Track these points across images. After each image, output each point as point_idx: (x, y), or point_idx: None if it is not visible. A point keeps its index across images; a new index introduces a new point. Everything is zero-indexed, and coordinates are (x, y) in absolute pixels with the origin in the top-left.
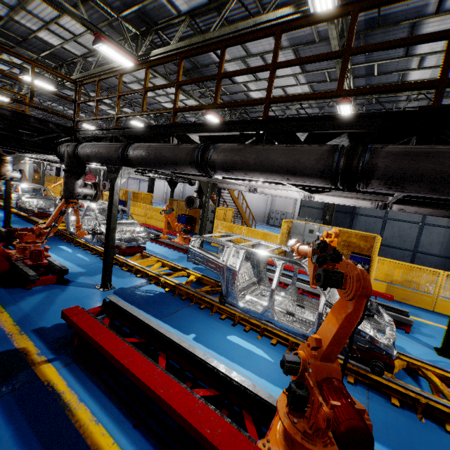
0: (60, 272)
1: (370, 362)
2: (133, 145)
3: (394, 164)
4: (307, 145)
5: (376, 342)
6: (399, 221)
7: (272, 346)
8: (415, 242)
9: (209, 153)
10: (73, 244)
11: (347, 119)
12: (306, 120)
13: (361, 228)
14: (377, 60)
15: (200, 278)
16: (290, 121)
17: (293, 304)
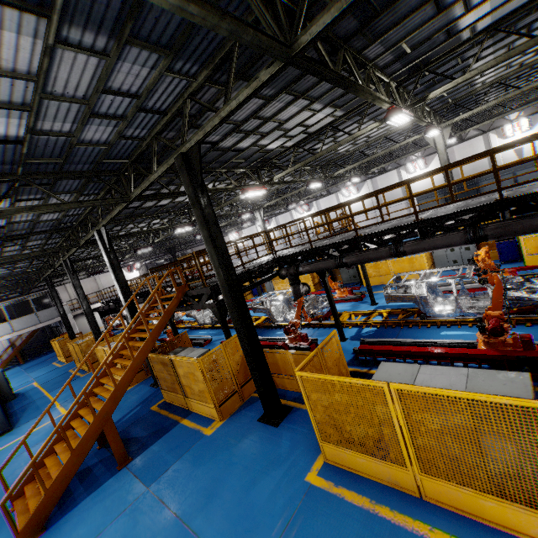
0: (313, 341)
1: (534, 311)
2: (344, 257)
3: (494, 233)
4: (452, 233)
5: (531, 299)
6: None
7: (470, 328)
8: None
9: (400, 249)
10: (281, 328)
11: (463, 211)
12: (442, 216)
13: None
14: None
15: (390, 312)
16: (433, 219)
17: (469, 301)
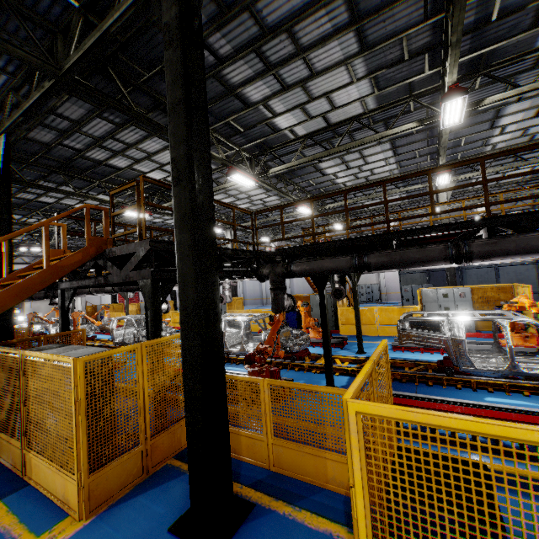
0: None
1: None
2: (366, 255)
3: None
4: None
5: None
6: (512, 266)
7: (528, 397)
8: (537, 283)
9: (463, 249)
10: (232, 363)
11: None
12: (529, 213)
13: (473, 281)
14: (464, 135)
15: (392, 362)
16: (514, 215)
17: (504, 361)
